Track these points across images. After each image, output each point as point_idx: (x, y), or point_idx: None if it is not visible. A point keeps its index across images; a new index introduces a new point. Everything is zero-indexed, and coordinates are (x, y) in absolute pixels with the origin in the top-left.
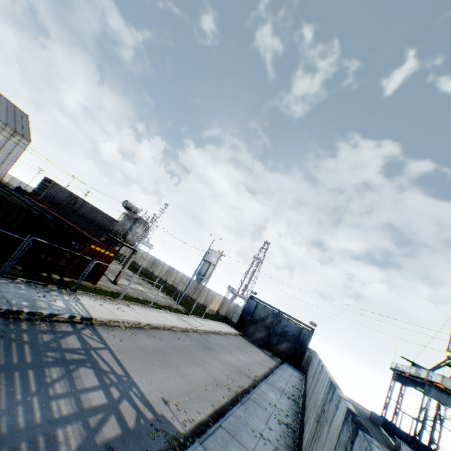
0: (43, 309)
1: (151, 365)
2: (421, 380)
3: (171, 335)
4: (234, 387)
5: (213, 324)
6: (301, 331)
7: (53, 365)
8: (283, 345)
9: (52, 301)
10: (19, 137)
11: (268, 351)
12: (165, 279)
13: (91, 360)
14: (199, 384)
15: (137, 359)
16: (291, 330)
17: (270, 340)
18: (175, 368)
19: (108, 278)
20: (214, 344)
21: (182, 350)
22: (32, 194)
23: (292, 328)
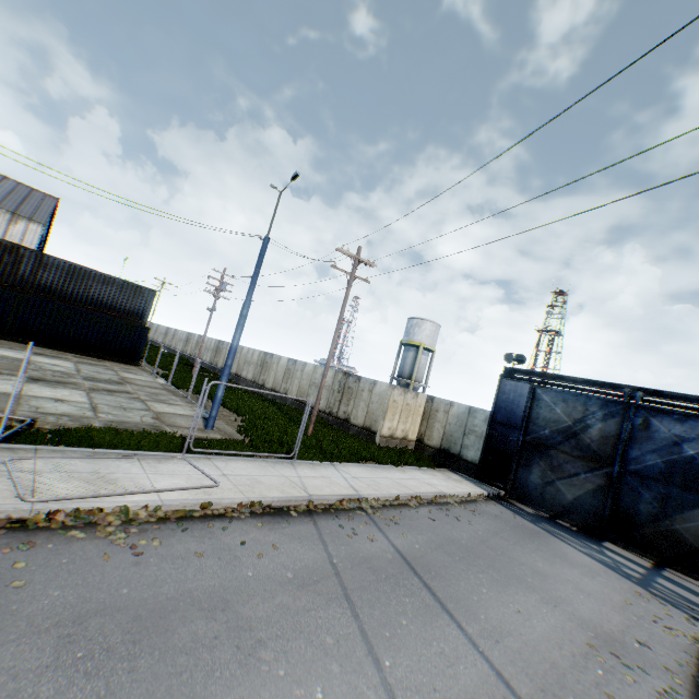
0: None
1: None
2: None
3: None
4: None
5: (348, 475)
6: None
7: None
8: (695, 520)
9: None
10: (24, 223)
11: (624, 548)
12: (283, 390)
13: None
14: None
15: None
16: None
17: (624, 502)
18: None
19: None
20: None
21: None
22: None
23: None
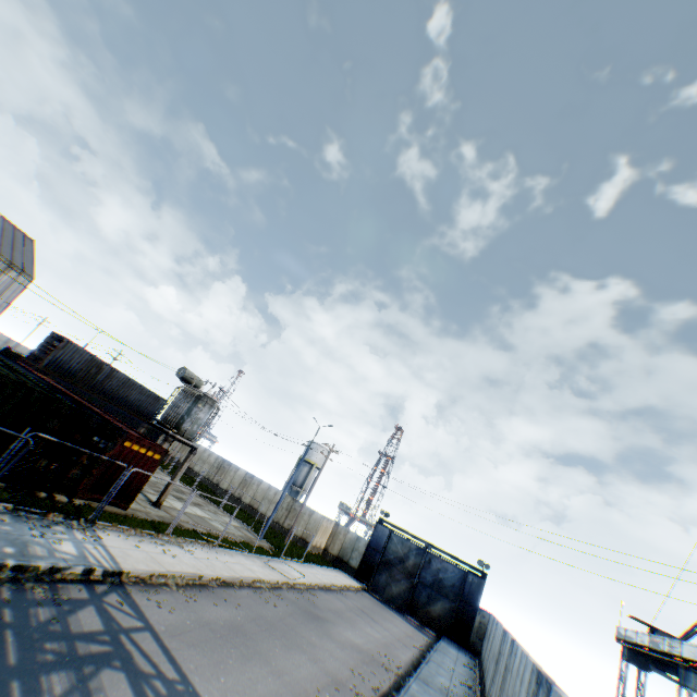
0: (40, 558)
1: (224, 656)
2: (671, 659)
3: (254, 595)
4: (365, 690)
5: (321, 572)
6: (466, 578)
7: (55, 667)
8: (437, 605)
9: (55, 544)
10: (16, 272)
11: (412, 617)
12: (238, 494)
13: (122, 653)
14: (306, 689)
15: (199, 645)
16: (449, 576)
17: (416, 596)
18: (265, 659)
19: (147, 497)
20: (325, 610)
21: (274, 624)
22: (29, 359)
23: (451, 573)
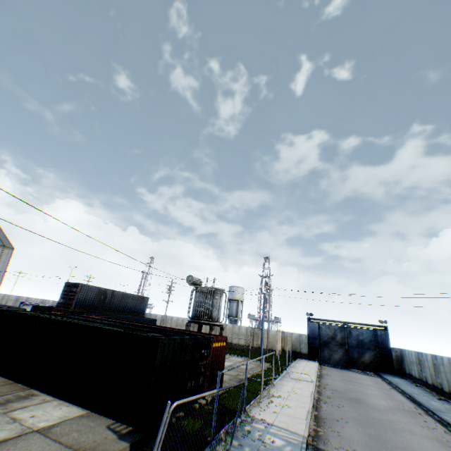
0: None
1: None
2: None
3: (330, 406)
4: (449, 437)
5: (302, 366)
6: (376, 334)
7: None
8: (366, 356)
9: (271, 442)
10: (0, 249)
11: (354, 368)
12: None
13: None
14: None
15: None
16: (365, 337)
17: (350, 355)
18: (414, 450)
19: None
20: (347, 392)
21: (367, 420)
22: (58, 307)
23: (366, 335)
